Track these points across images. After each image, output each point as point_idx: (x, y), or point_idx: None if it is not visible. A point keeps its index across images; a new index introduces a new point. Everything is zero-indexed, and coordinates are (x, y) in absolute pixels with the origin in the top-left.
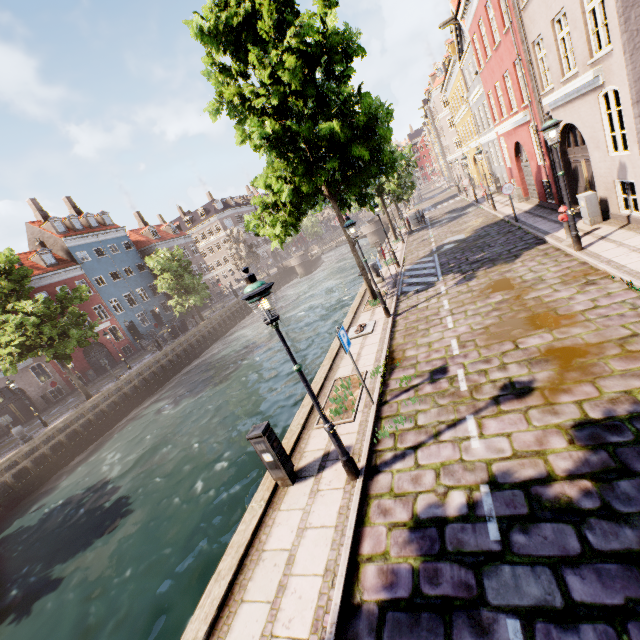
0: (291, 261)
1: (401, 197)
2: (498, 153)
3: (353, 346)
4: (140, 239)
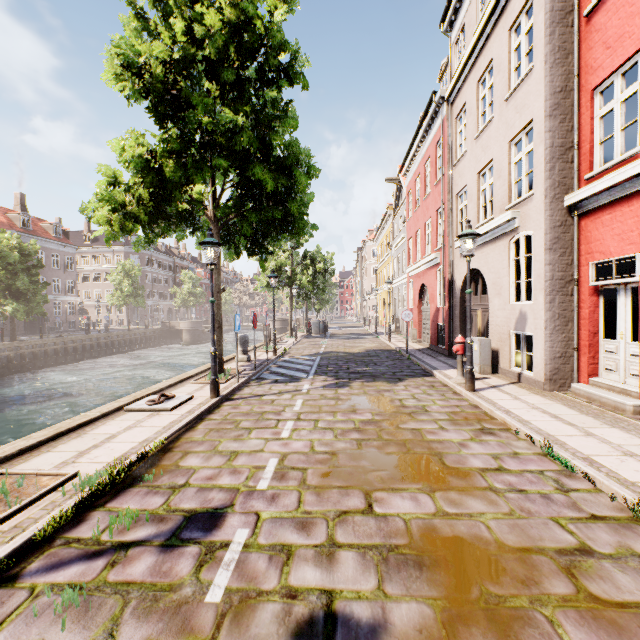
0: (181, 323)
1: (313, 305)
2: (404, 297)
3: (122, 421)
4: (0, 218)
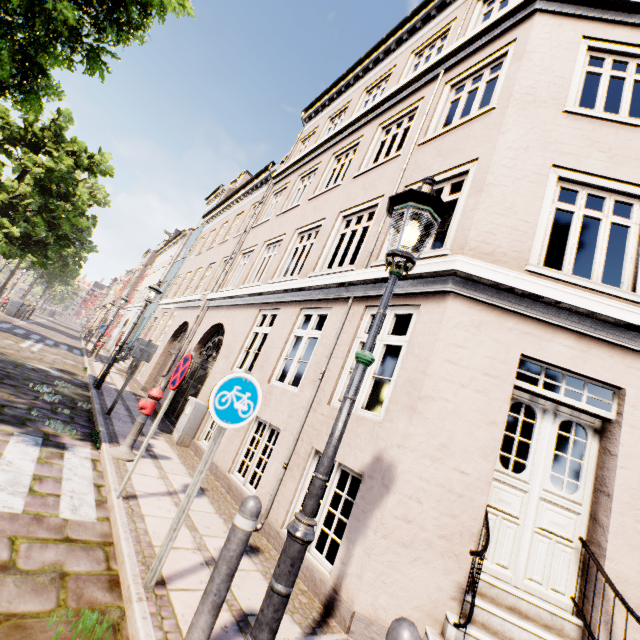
0: None
1: (54, 300)
2: None
3: None
4: None
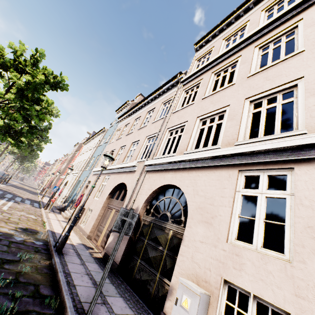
0: None
1: (23, 171)
2: None
3: None
4: None
